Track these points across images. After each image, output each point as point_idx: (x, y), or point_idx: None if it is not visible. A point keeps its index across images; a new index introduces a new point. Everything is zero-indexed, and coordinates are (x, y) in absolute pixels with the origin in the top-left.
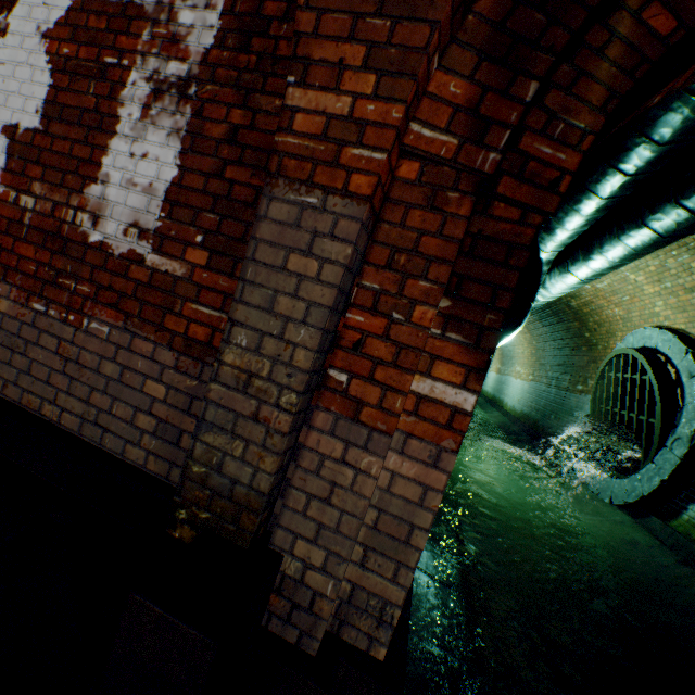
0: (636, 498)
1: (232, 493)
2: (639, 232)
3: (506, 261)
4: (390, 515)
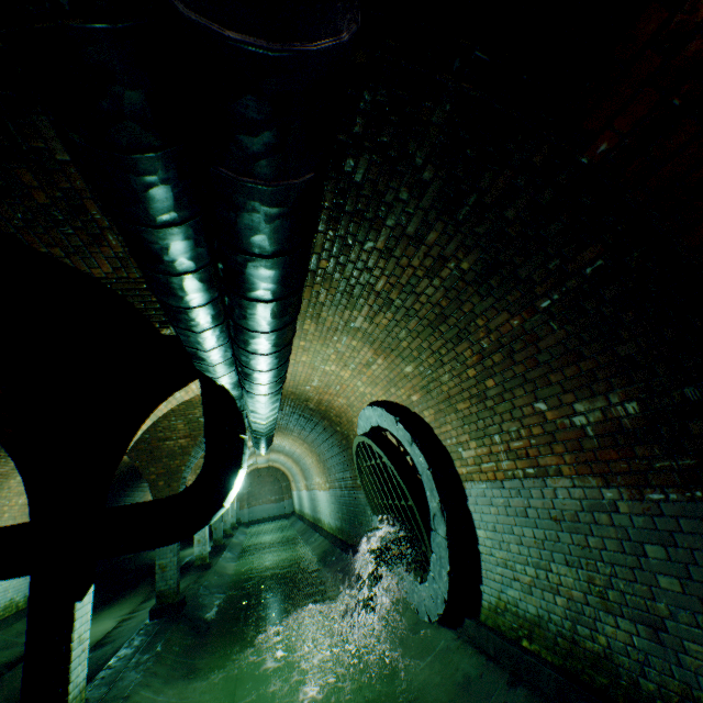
0: (444, 606)
1: None
2: (246, 334)
3: None
4: None
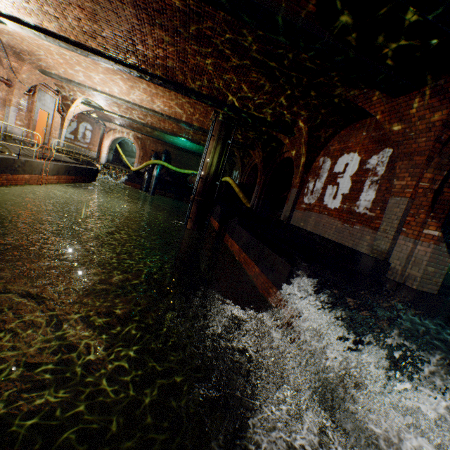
0: None
1: (380, 250)
2: None
3: (446, 204)
4: (417, 258)
